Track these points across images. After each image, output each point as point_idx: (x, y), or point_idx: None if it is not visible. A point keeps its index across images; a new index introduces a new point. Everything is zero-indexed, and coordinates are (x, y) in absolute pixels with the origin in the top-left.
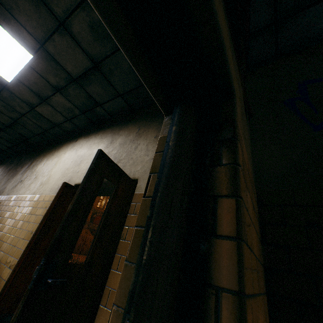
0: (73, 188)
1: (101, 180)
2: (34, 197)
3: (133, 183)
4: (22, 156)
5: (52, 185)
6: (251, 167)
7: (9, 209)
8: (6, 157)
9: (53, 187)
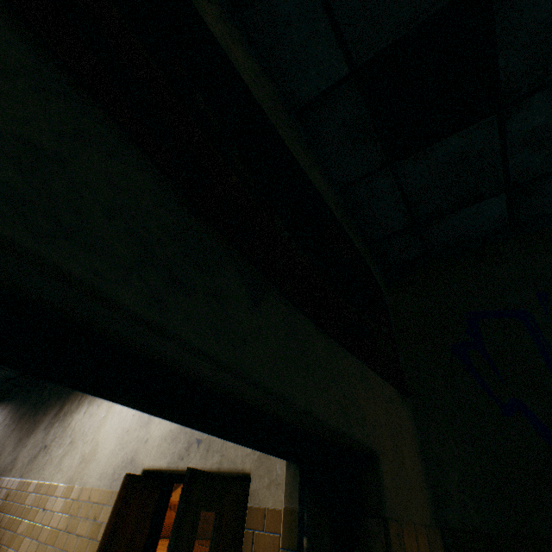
0: (142, 479)
1: (196, 523)
2: (71, 490)
3: (244, 486)
4: (43, 387)
5: (103, 467)
6: (423, 507)
7: (25, 513)
8: (15, 387)
9: (105, 472)
